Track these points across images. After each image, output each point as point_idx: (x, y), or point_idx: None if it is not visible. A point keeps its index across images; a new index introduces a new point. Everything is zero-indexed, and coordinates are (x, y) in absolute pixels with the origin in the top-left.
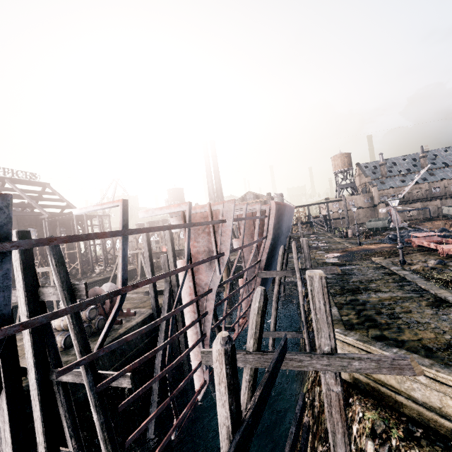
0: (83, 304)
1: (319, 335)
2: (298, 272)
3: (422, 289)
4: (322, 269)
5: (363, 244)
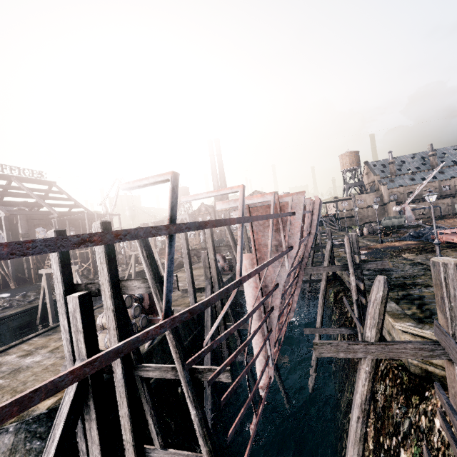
0: (222, 293)
1: (453, 323)
2: (351, 267)
3: None
4: (373, 264)
5: (384, 241)
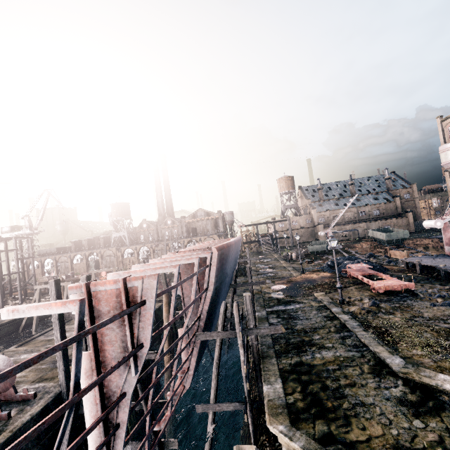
0: None
1: None
2: (240, 339)
3: (362, 343)
4: (266, 329)
5: (306, 270)
